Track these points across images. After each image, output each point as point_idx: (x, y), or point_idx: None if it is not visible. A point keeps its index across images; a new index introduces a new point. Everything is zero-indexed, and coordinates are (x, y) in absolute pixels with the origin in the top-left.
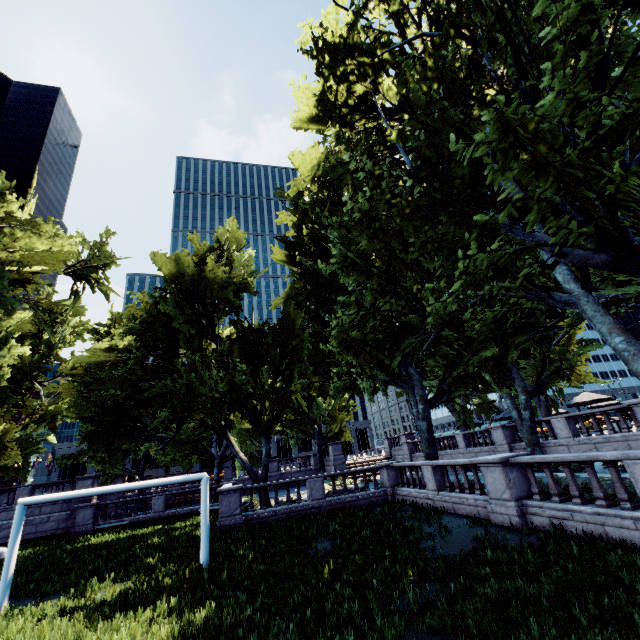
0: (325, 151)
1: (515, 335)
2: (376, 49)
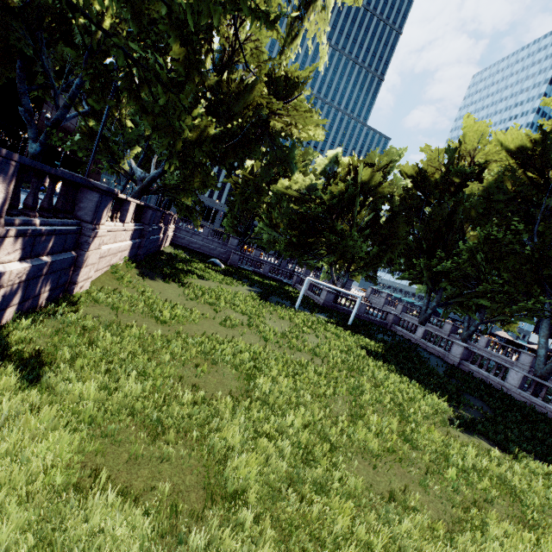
0: (501, 176)
1: None
2: None
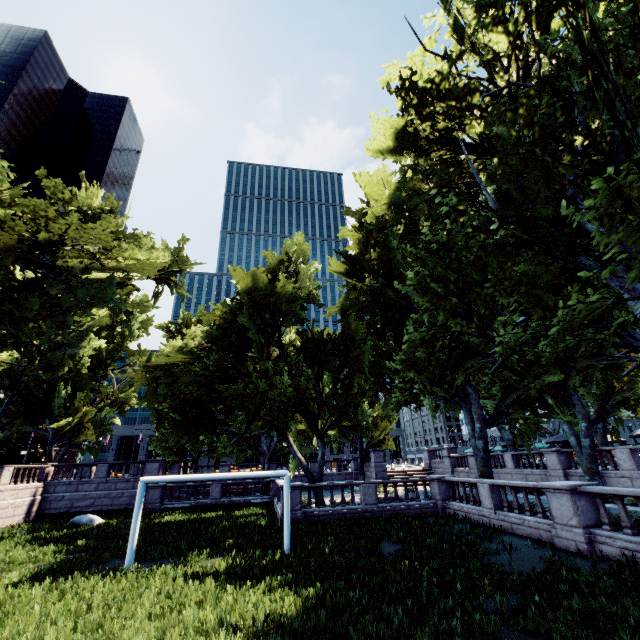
0: (402, 180)
1: (578, 361)
2: (465, 94)
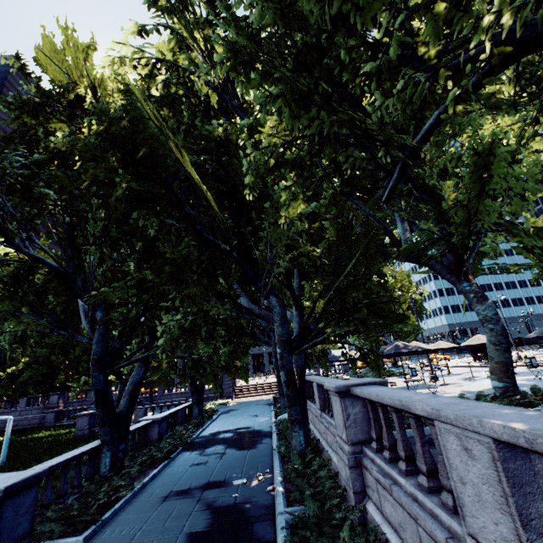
0: None
1: None
2: None
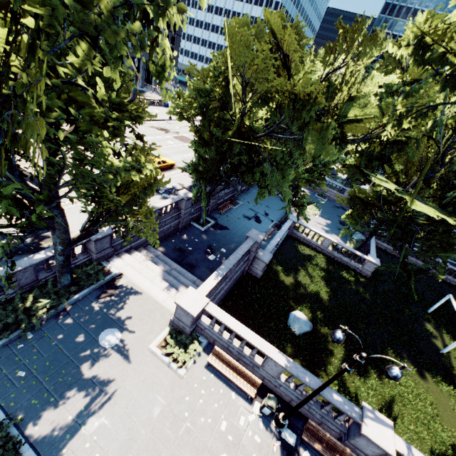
0: None
1: None
2: None
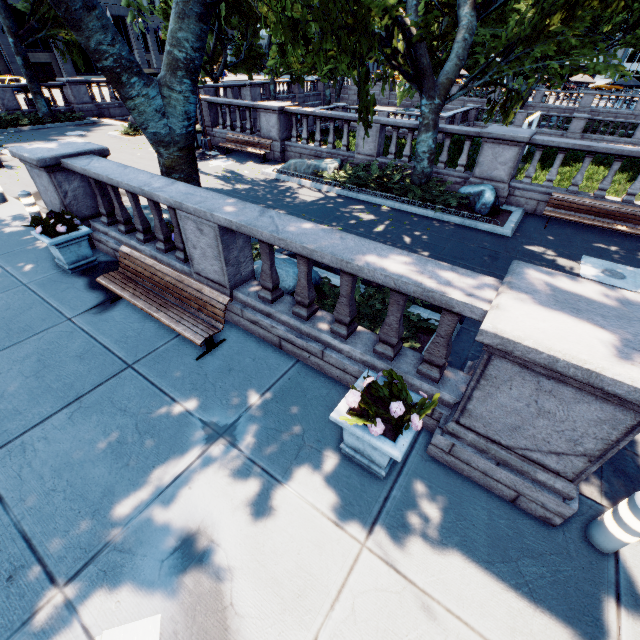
0: None
1: None
2: None
